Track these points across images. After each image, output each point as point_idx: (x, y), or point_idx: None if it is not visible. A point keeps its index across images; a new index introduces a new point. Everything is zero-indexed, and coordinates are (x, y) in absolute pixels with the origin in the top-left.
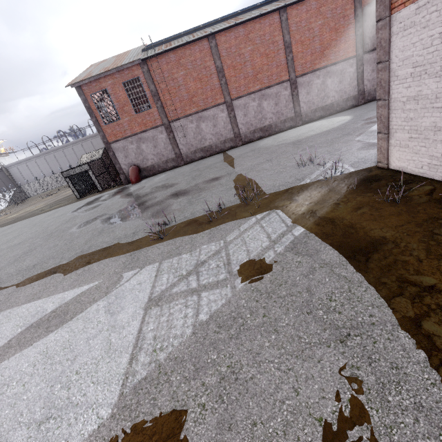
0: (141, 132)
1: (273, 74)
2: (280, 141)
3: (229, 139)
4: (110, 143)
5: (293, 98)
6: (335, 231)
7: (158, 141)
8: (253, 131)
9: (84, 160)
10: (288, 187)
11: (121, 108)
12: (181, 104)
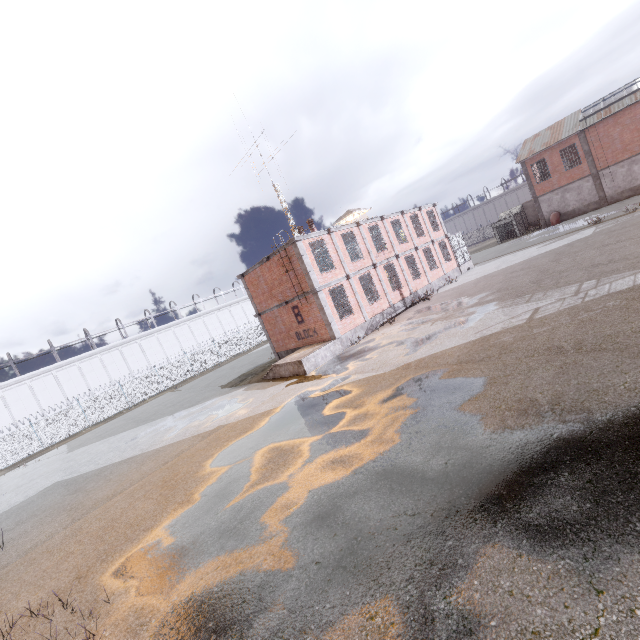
0: (568, 184)
1: None
2: None
3: None
4: (538, 197)
5: None
6: None
7: (583, 189)
8: None
9: (503, 216)
10: None
11: (553, 170)
12: (613, 154)
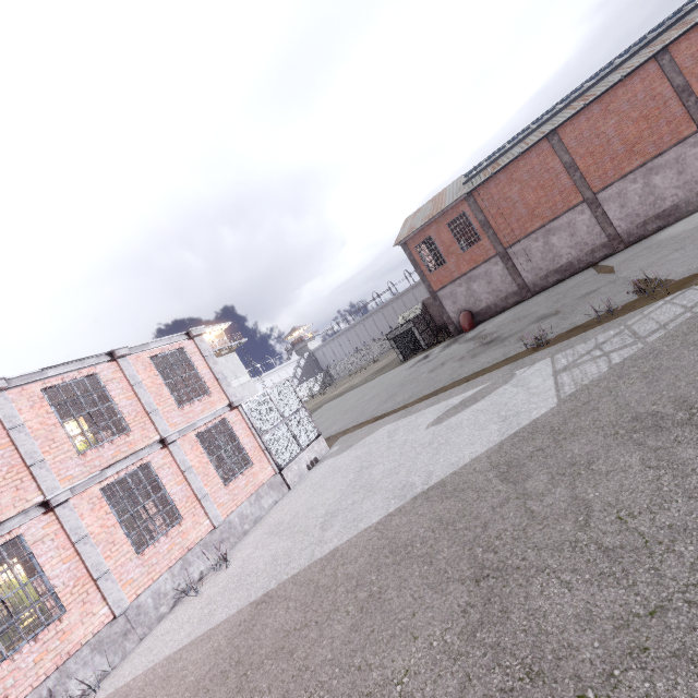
0: (471, 270)
1: (663, 135)
2: (697, 222)
3: (600, 246)
4: (436, 291)
5: None
6: None
7: (492, 275)
8: (641, 224)
9: (403, 320)
10: None
11: (446, 251)
12: (519, 223)
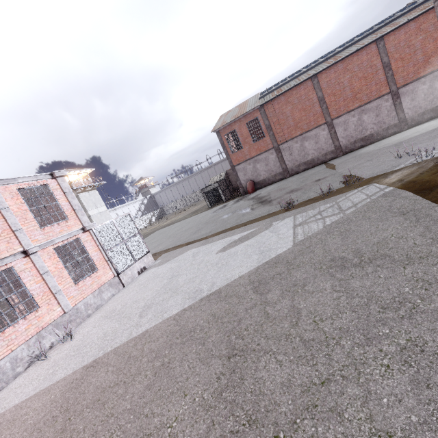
0: (257, 155)
1: (372, 91)
2: (381, 146)
3: (330, 152)
4: (235, 166)
5: (396, 107)
6: (415, 185)
7: (269, 160)
8: (353, 142)
9: (212, 181)
10: (384, 172)
11: (243, 141)
12: (288, 130)
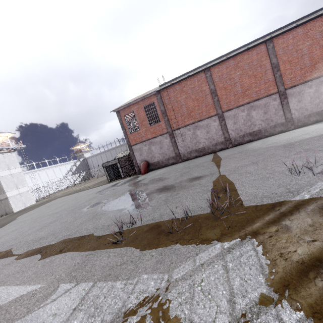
0: (152, 138)
1: (261, 89)
2: (268, 144)
3: (220, 142)
4: (132, 145)
5: (283, 106)
6: None
7: (163, 144)
8: (242, 135)
9: (118, 156)
10: (275, 201)
11: (141, 123)
12: (182, 118)
